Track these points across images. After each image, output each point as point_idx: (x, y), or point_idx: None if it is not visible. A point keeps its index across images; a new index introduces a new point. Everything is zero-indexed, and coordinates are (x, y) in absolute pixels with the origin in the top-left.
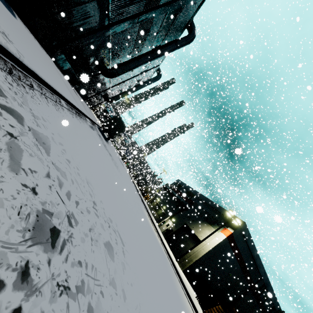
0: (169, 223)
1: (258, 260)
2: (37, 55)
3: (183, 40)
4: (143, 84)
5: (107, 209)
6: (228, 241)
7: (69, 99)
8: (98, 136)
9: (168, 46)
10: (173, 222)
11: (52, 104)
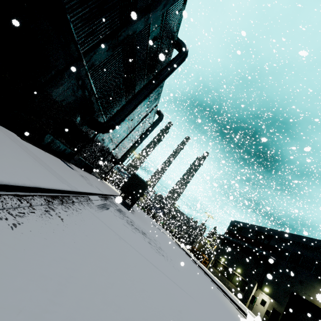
0: (263, 297)
1: None
2: None
3: (177, 59)
4: (148, 130)
5: None
6: None
7: None
8: (117, 214)
9: (163, 70)
10: (269, 295)
11: None
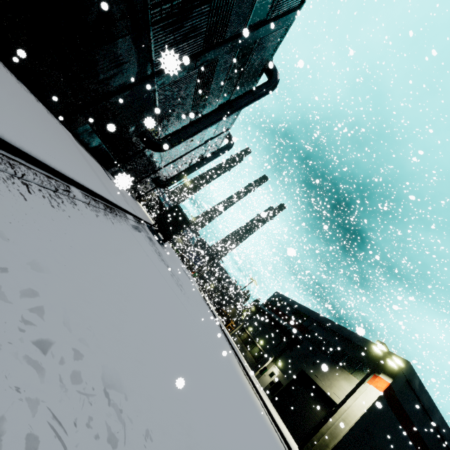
0: (273, 370)
1: (448, 433)
2: (29, 116)
3: (262, 88)
4: (209, 157)
5: (165, 447)
6: (386, 400)
7: (89, 186)
8: (148, 241)
9: (242, 98)
10: (280, 369)
11: (42, 196)
